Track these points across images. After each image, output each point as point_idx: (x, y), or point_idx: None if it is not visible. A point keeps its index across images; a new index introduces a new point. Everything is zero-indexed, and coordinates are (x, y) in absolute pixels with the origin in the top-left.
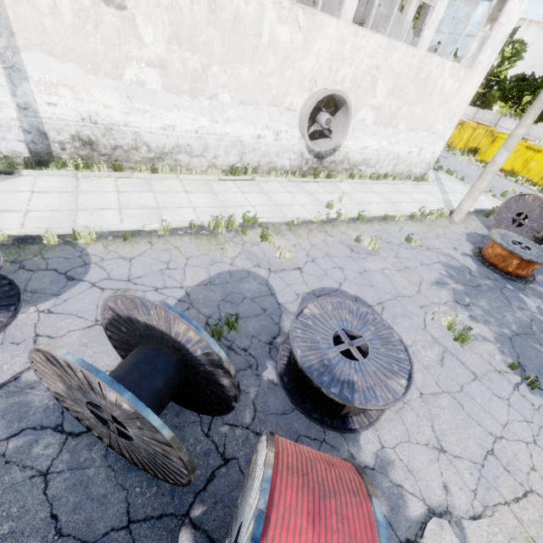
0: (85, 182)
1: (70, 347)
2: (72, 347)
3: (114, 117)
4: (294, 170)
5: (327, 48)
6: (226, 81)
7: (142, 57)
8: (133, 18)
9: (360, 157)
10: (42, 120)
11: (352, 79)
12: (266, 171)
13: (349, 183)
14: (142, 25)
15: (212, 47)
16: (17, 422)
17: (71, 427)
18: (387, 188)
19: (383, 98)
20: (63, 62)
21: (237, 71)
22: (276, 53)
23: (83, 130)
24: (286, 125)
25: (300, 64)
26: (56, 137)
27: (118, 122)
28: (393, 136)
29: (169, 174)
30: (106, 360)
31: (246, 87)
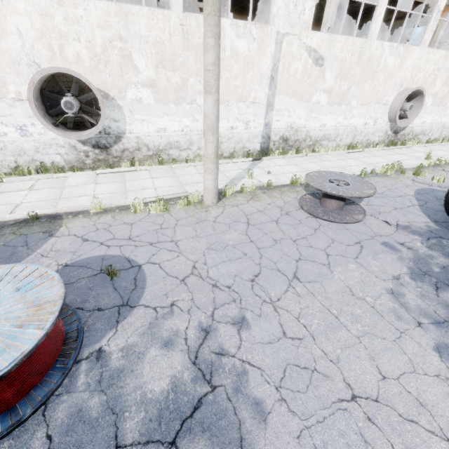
0: (291, 160)
1: (400, 215)
2: (400, 215)
3: (301, 123)
4: (380, 143)
5: (411, 64)
6: (357, 93)
7: (322, 88)
8: (324, 69)
9: (419, 129)
10: (271, 130)
11: (422, 79)
12: (364, 146)
13: (418, 147)
14: (327, 72)
15: (354, 76)
16: (422, 236)
17: (446, 237)
18: (443, 147)
19: (439, 88)
20: (289, 98)
21: (363, 87)
22: (384, 72)
23: (285, 133)
24: (381, 114)
25: (396, 76)
26: (273, 139)
27: (301, 126)
28: (442, 111)
29: (322, 152)
30: (422, 219)
31: (365, 95)
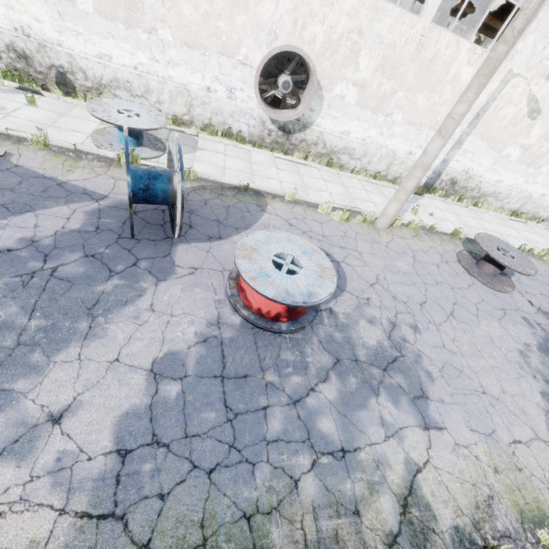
0: (451, 207)
1: (543, 301)
2: (544, 301)
3: (478, 171)
4: (546, 220)
5: None
6: None
7: (521, 143)
8: (534, 124)
9: None
10: (445, 168)
11: None
12: (528, 217)
13: None
14: (536, 127)
15: None
16: None
17: None
18: None
19: None
20: (482, 142)
21: None
22: None
23: (458, 176)
24: None
25: None
26: (442, 177)
27: (477, 174)
28: None
29: (484, 209)
30: None
31: None
